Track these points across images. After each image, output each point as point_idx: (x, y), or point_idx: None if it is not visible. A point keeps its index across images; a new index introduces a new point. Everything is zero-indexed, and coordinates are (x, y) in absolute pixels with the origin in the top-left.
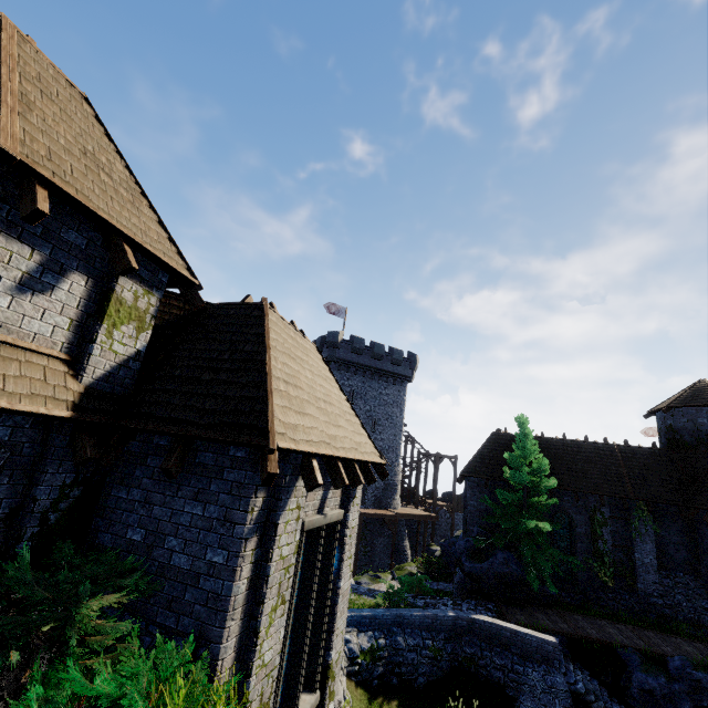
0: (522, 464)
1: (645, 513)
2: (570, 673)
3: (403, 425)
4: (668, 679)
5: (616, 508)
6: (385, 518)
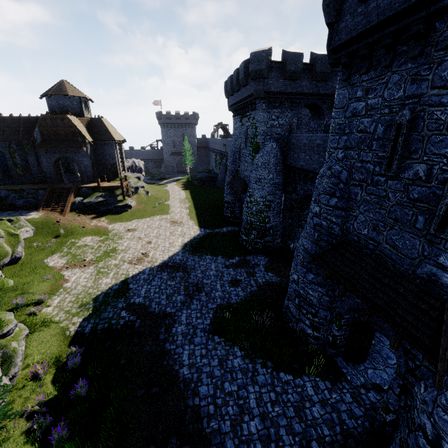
0: None
1: (29, 146)
2: None
3: None
4: None
5: (19, 145)
6: None
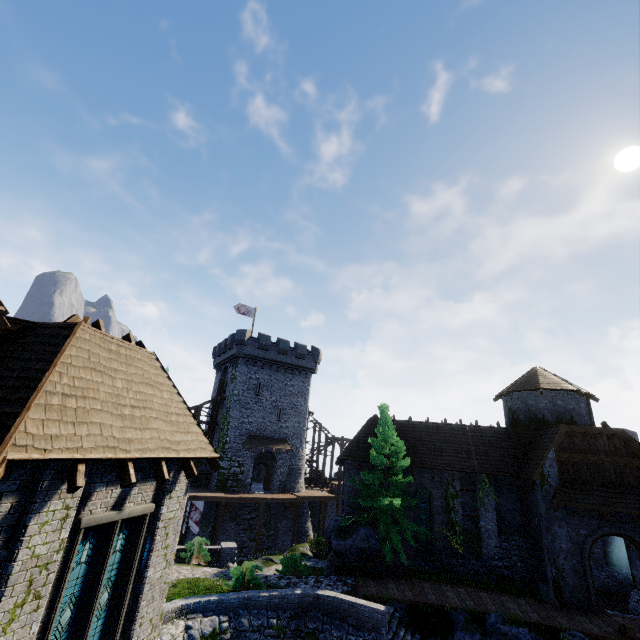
0: (383, 446)
1: (487, 485)
2: (397, 638)
3: (307, 413)
4: (483, 635)
5: (466, 481)
6: (286, 501)
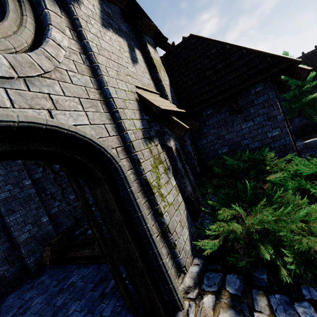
0: None
1: None
2: None
3: None
4: None
5: None
6: None
